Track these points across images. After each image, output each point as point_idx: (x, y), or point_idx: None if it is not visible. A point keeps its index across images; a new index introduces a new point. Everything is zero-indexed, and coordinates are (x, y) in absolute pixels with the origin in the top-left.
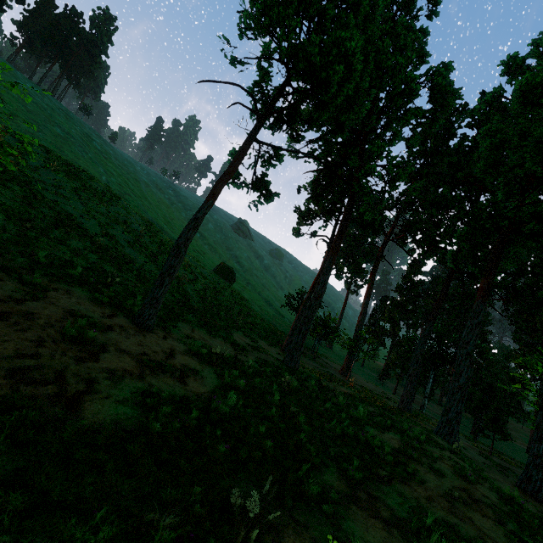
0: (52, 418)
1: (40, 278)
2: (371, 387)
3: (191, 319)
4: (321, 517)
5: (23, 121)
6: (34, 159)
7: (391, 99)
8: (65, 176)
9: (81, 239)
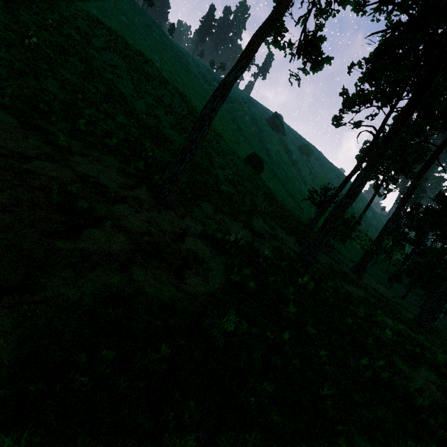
0: None
1: (74, 143)
2: (381, 289)
3: (216, 200)
4: None
5: (93, 7)
6: None
7: None
8: (122, 58)
9: (127, 115)
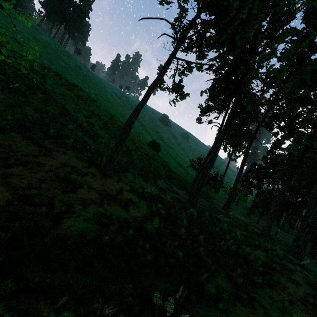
0: (41, 228)
1: (50, 144)
2: (242, 218)
3: (134, 171)
4: (216, 311)
5: (44, 58)
6: (36, 67)
7: (272, 23)
8: (66, 89)
9: (74, 124)
